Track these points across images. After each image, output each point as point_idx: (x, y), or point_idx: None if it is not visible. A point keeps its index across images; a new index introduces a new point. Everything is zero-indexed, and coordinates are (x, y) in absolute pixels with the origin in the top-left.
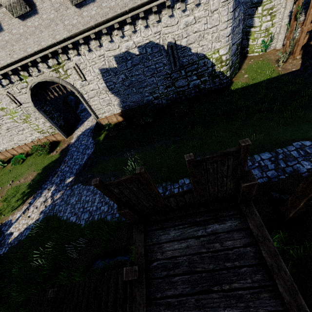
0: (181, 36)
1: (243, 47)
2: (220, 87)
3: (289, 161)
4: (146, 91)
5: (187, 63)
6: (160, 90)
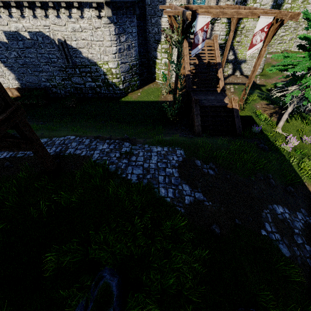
0: (70, 38)
1: (153, 72)
2: (114, 96)
3: (49, 146)
4: (42, 76)
5: (81, 64)
6: (57, 80)
